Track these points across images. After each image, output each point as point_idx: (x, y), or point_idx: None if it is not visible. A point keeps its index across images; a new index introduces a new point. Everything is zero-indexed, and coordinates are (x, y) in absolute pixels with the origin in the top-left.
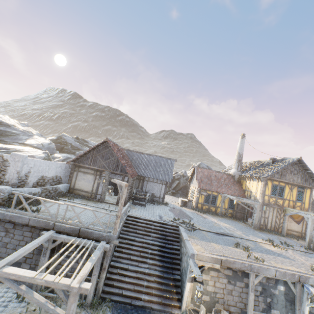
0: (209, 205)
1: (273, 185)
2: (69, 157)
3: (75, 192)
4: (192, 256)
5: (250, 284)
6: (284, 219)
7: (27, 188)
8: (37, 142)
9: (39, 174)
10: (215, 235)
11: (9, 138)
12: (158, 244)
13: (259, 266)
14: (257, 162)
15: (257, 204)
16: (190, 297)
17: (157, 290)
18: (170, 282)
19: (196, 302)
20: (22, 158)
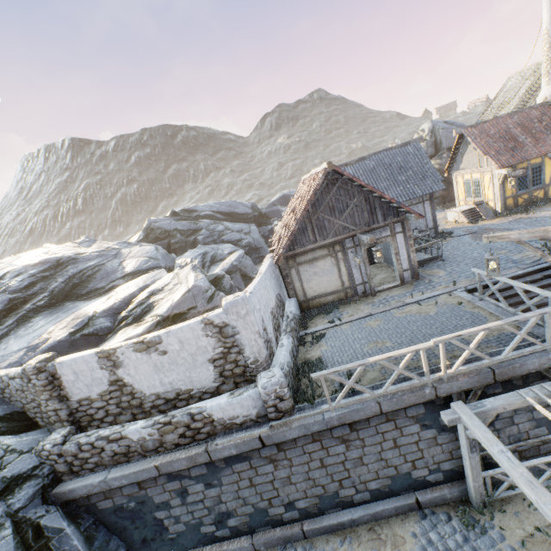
0: (530, 191)
1: None
2: (203, 253)
3: (313, 303)
4: None
5: None
6: None
7: (278, 348)
8: (139, 259)
9: (267, 313)
10: None
11: (98, 280)
12: None
13: None
14: None
15: None
16: None
17: None
18: None
19: None
20: (248, 304)
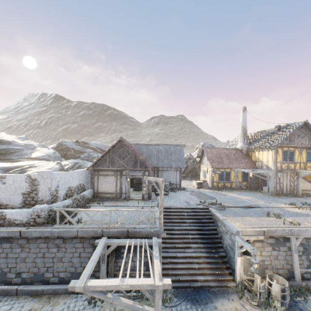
0: (224, 182)
1: (283, 151)
2: (77, 162)
3: (100, 195)
4: (237, 233)
5: (293, 247)
6: (298, 181)
7: (60, 201)
8: (42, 154)
9: (65, 186)
10: (244, 209)
11: (14, 155)
12: (195, 228)
13: (298, 229)
14: (261, 132)
15: (271, 172)
16: (242, 269)
17: (208, 270)
18: (218, 260)
19: (248, 273)
20: (49, 174)
